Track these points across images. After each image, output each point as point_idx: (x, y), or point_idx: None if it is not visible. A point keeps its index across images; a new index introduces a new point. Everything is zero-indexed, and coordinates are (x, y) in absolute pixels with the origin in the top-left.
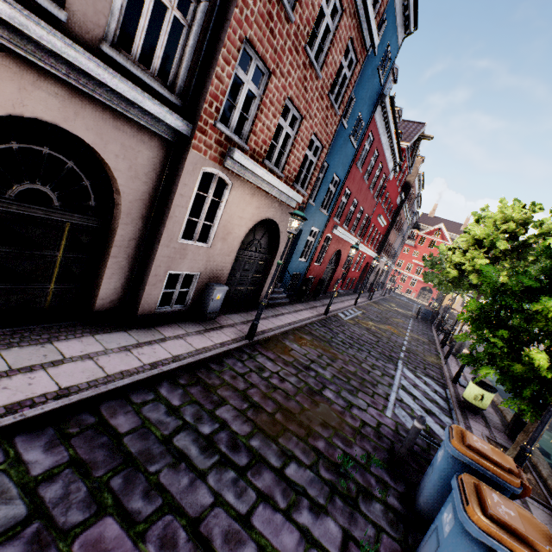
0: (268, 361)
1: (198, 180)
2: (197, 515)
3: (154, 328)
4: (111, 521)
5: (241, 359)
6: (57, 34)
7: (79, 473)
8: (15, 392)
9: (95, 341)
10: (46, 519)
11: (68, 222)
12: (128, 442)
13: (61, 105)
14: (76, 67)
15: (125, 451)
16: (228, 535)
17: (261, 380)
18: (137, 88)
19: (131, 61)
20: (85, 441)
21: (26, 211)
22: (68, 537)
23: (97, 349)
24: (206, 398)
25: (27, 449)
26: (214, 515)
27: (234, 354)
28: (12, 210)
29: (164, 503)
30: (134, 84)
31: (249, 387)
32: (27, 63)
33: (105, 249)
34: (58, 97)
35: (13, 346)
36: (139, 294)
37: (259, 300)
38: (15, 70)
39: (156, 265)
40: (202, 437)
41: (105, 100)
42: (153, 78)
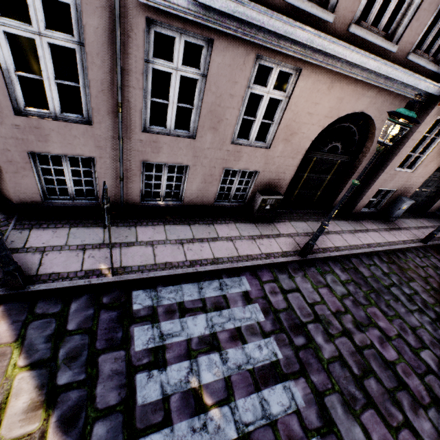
0: (439, 263)
1: (429, 126)
2: (413, 326)
3: (359, 221)
4: (376, 309)
5: (418, 255)
6: (391, 65)
7: (356, 286)
8: (321, 243)
9: (335, 224)
10: (353, 297)
11: (339, 160)
12: (370, 281)
13: (369, 101)
14: (388, 77)
15: (370, 285)
16: (431, 342)
17: (436, 275)
18: (419, 76)
19: (418, 54)
20: (353, 273)
21: (327, 157)
22: (364, 307)
23: (338, 229)
24: (401, 274)
25: (334, 268)
26: (422, 331)
27: (412, 250)
28: (323, 157)
29: (396, 314)
30: (415, 70)
31: (428, 277)
32: (365, 84)
33: (348, 173)
34: (370, 96)
35: (308, 220)
36: (356, 200)
37: (427, 210)
38: (359, 90)
39: (374, 184)
40: (405, 294)
41: (394, 90)
42: (427, 59)
